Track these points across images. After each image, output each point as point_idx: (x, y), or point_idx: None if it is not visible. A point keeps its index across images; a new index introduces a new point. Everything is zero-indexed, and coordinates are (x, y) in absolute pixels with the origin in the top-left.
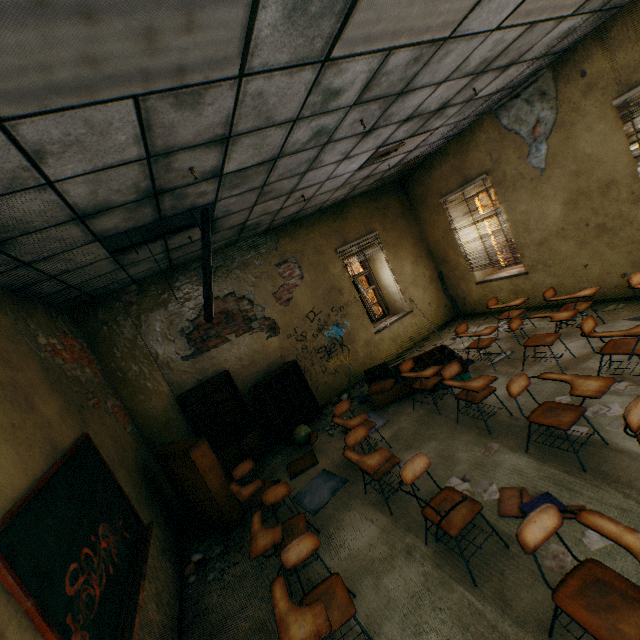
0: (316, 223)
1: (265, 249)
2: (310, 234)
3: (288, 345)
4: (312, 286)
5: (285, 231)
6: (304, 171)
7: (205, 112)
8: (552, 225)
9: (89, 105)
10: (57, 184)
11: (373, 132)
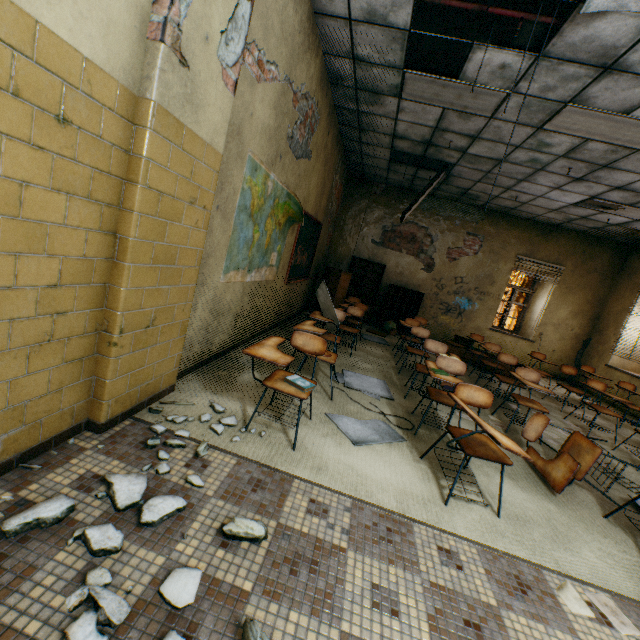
0: (521, 227)
1: (470, 218)
2: (509, 231)
3: (428, 283)
4: (477, 264)
5: (494, 216)
6: (520, 179)
7: (469, 123)
8: None
9: (427, 105)
10: (398, 121)
11: (583, 182)
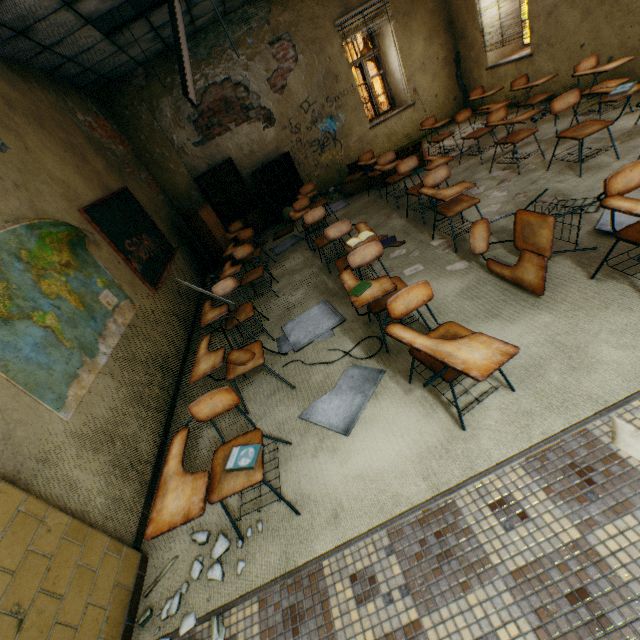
0: None
1: (257, 23)
2: (305, 0)
3: (283, 137)
4: (307, 71)
5: None
6: None
7: None
8: None
9: None
10: None
11: None
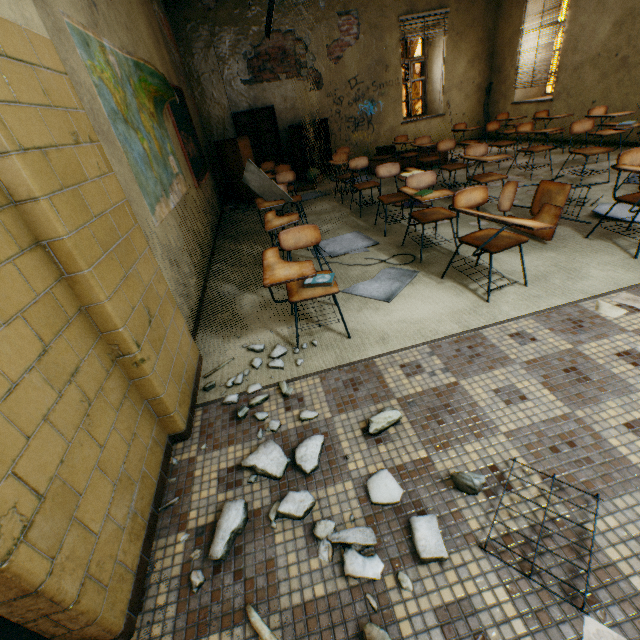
0: None
1: None
2: None
3: (325, 104)
4: (363, 52)
5: None
6: None
7: None
8: (594, 49)
9: None
10: None
11: None
